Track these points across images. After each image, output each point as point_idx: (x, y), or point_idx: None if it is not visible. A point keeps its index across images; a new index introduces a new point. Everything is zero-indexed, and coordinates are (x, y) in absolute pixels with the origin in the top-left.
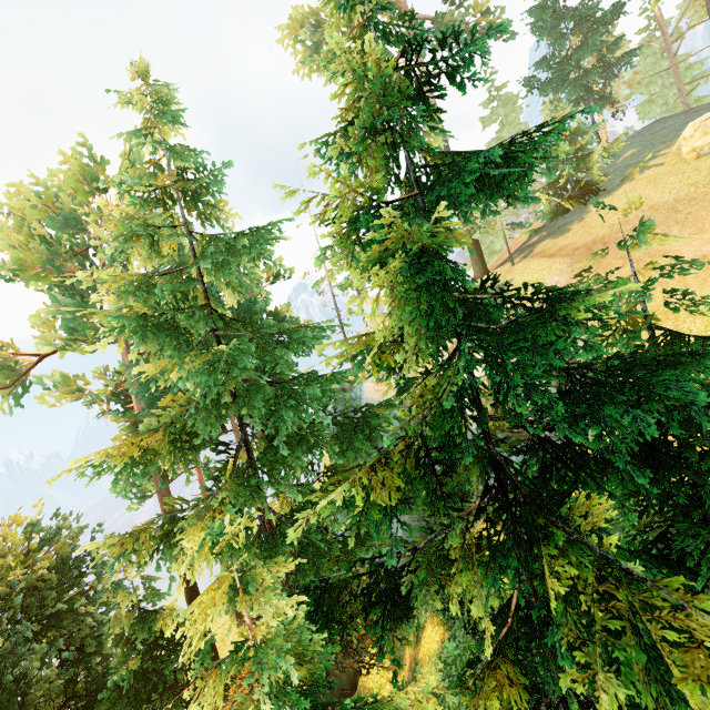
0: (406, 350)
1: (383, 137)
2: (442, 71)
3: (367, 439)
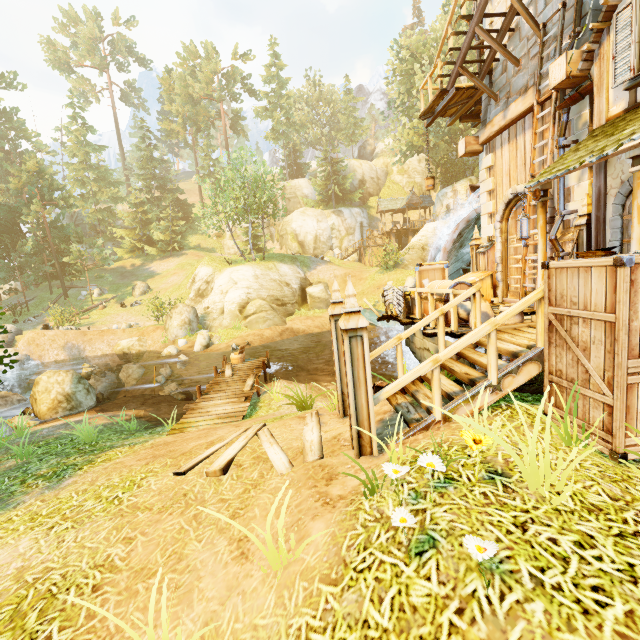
0: (147, 177)
1: (148, 152)
2: (154, 147)
3: (122, 201)
